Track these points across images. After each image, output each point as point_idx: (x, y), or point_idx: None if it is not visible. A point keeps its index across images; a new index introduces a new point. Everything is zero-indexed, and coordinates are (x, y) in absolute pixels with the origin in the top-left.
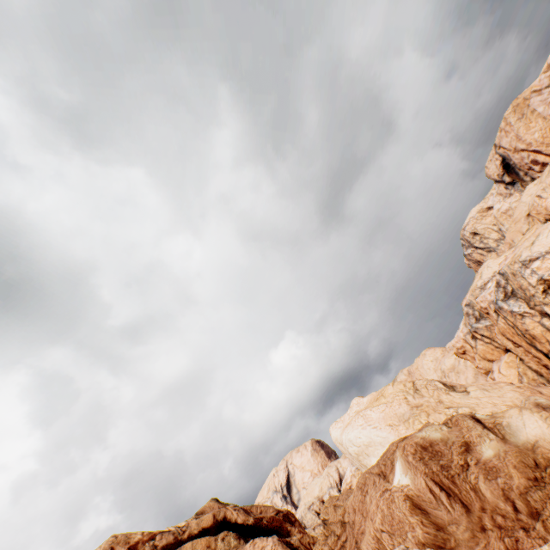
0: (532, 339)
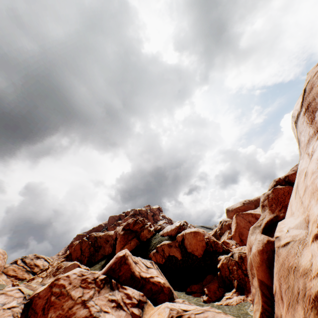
0: None
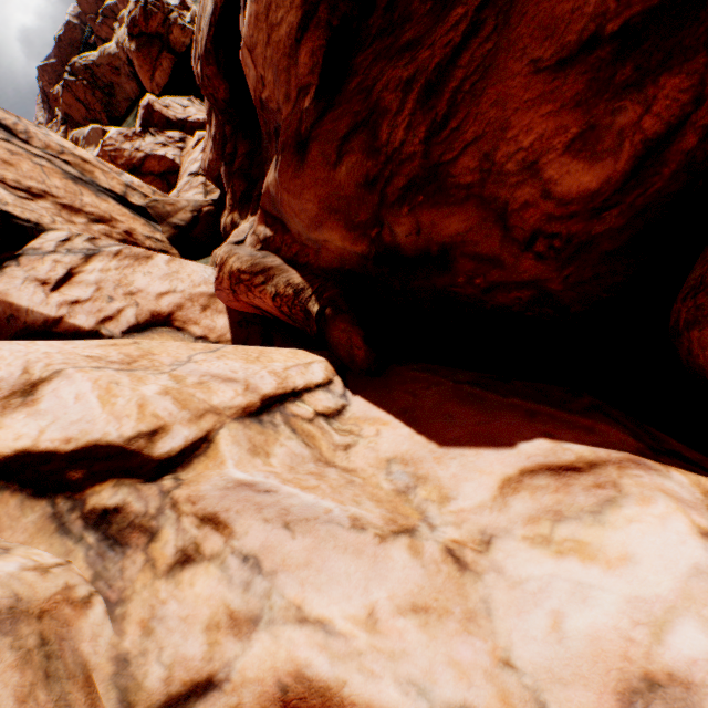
0: (86, 163)
